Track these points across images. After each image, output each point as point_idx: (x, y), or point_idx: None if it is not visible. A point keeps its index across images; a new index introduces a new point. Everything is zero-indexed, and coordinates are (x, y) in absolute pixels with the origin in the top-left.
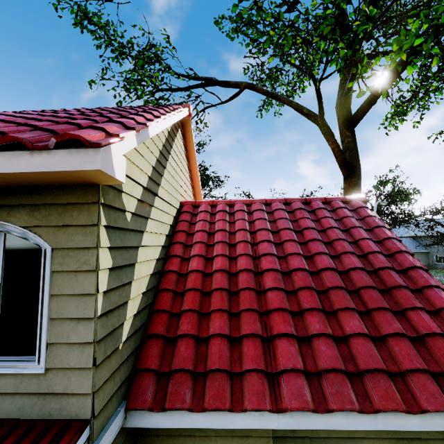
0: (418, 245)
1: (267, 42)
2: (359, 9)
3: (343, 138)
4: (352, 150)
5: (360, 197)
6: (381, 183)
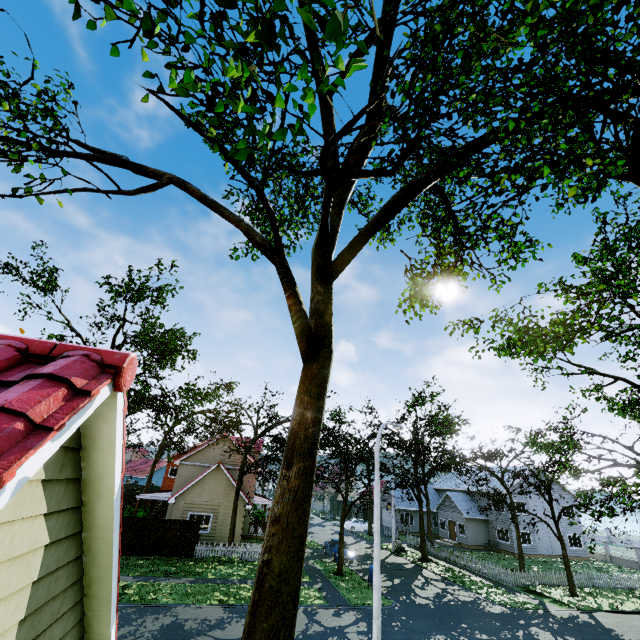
0: (475, 506)
1: (77, 15)
2: (289, 61)
3: (313, 294)
4: (321, 315)
5: (109, 351)
6: (418, 400)
